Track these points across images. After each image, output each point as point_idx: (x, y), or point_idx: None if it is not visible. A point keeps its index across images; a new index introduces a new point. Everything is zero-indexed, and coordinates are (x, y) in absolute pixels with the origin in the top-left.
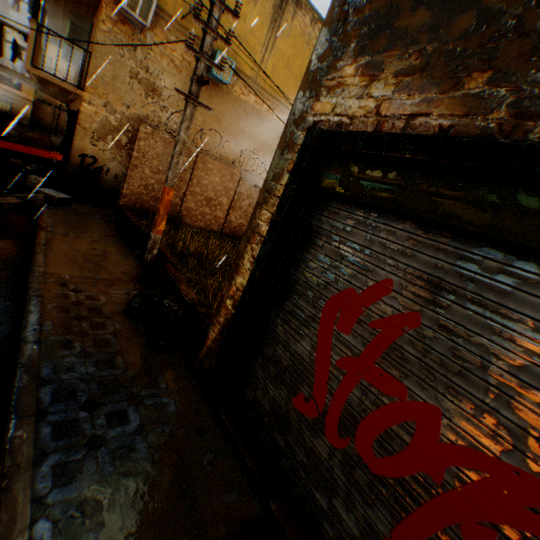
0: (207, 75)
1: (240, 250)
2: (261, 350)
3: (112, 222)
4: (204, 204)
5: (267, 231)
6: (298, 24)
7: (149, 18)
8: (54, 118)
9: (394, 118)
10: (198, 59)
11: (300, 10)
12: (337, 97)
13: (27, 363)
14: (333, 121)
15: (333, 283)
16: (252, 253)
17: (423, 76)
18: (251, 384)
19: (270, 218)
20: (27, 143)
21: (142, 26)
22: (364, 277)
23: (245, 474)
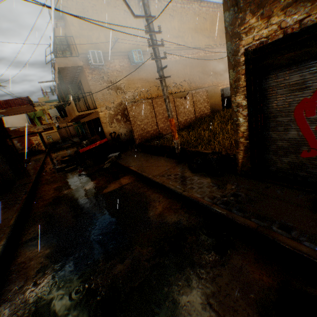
0: (132, 65)
1: (234, 117)
2: (267, 149)
3: (140, 152)
4: (166, 121)
5: (246, 102)
6: (153, 7)
7: (102, 60)
8: (67, 132)
9: (291, 26)
10: (156, 60)
11: (150, 0)
12: (252, 34)
13: (190, 196)
14: (256, 44)
15: (292, 102)
16: (242, 115)
17: (296, 4)
18: (271, 164)
19: (244, 97)
20: (92, 142)
21: (101, 66)
22: (307, 90)
23: (297, 190)
